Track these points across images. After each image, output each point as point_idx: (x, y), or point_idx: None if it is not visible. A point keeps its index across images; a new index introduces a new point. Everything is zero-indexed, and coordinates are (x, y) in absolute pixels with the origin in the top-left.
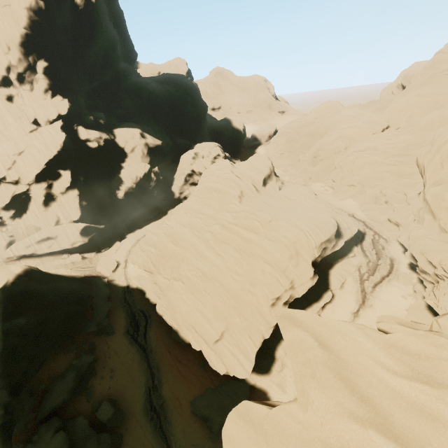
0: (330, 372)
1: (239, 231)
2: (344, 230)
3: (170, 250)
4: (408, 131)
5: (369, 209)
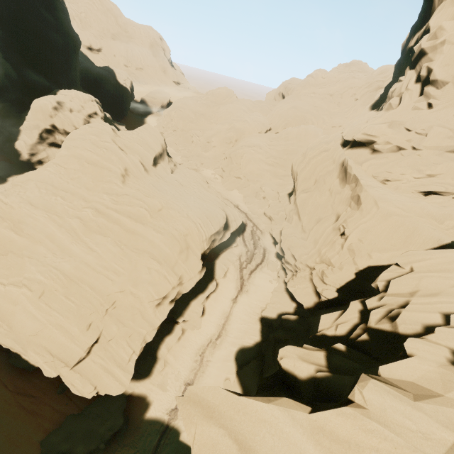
0: None
1: (121, 219)
2: (231, 222)
3: (8, 240)
4: (284, 137)
5: (250, 202)
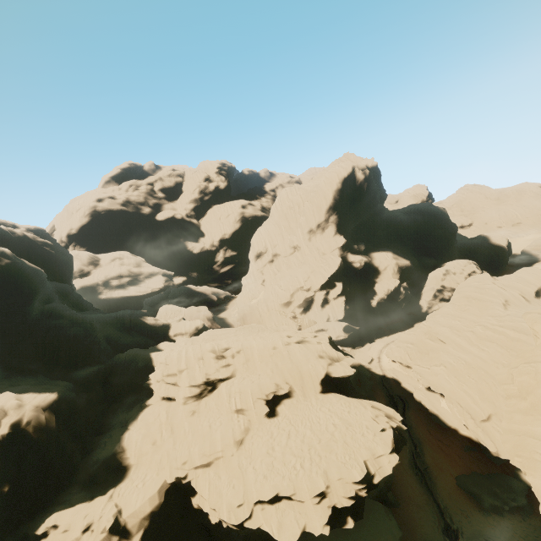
0: None
1: (505, 331)
2: None
3: (428, 345)
4: None
5: None
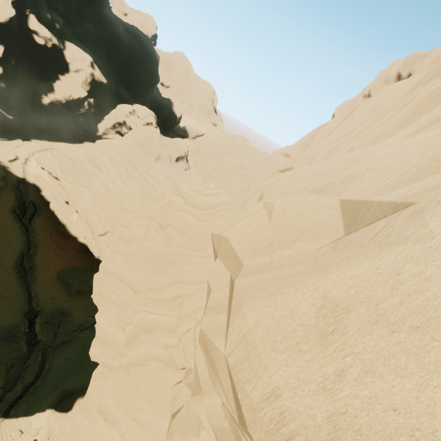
0: (174, 187)
1: (147, 177)
2: None
3: (85, 166)
4: None
5: None
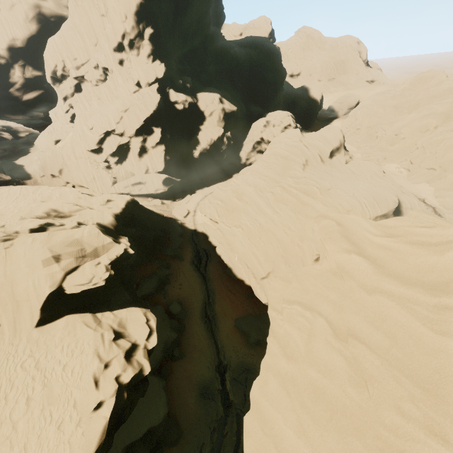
0: (340, 235)
1: (298, 194)
2: (406, 210)
3: (234, 204)
4: None
5: (444, 196)
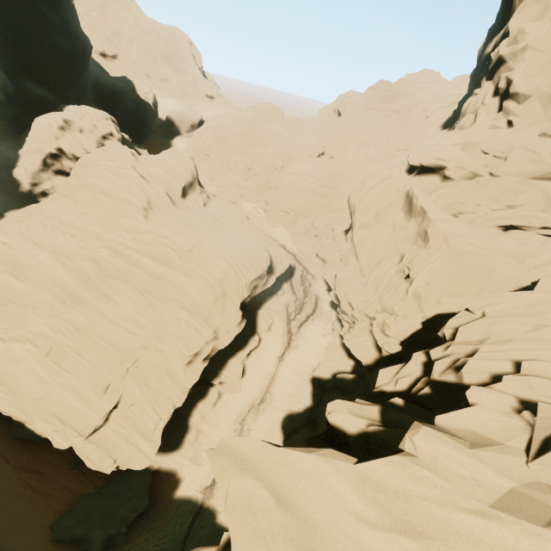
0: (293, 549)
1: (144, 261)
2: (277, 265)
3: (7, 287)
4: (340, 163)
5: (300, 241)
